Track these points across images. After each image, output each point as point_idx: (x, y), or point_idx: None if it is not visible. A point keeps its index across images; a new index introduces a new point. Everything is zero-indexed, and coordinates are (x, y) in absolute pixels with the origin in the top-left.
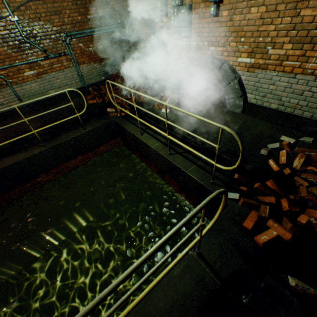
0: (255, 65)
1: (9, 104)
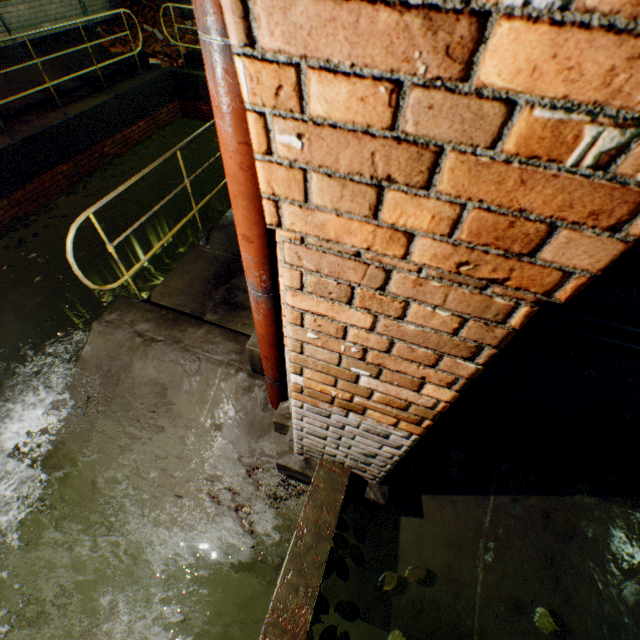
0: None
1: None
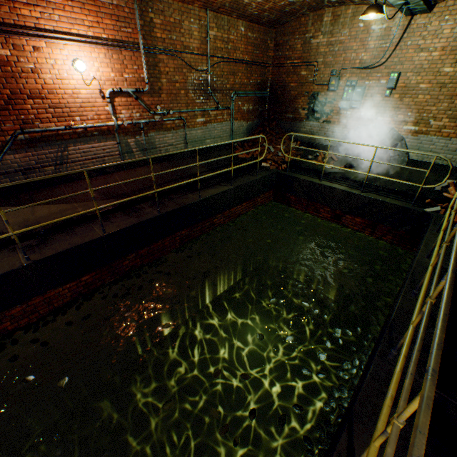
0: (418, 132)
1: (176, 146)
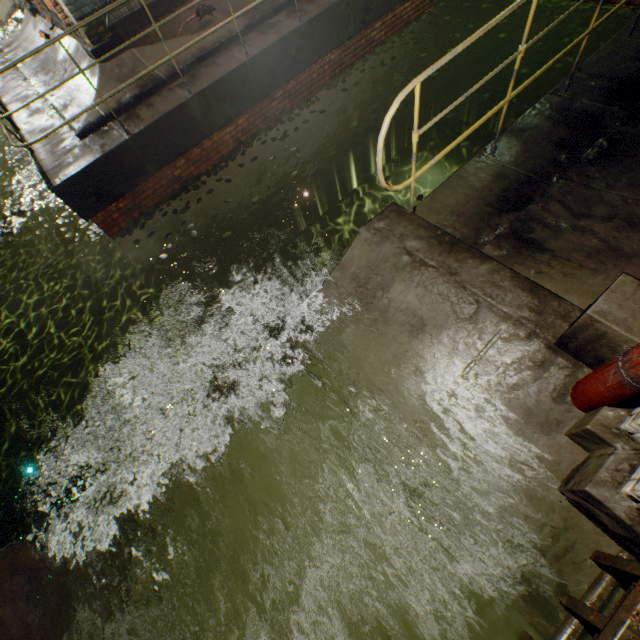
0: None
1: None
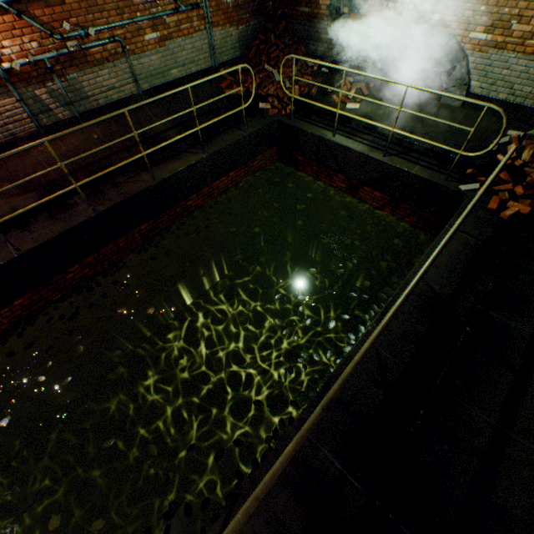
0: (491, 44)
1: (121, 89)
